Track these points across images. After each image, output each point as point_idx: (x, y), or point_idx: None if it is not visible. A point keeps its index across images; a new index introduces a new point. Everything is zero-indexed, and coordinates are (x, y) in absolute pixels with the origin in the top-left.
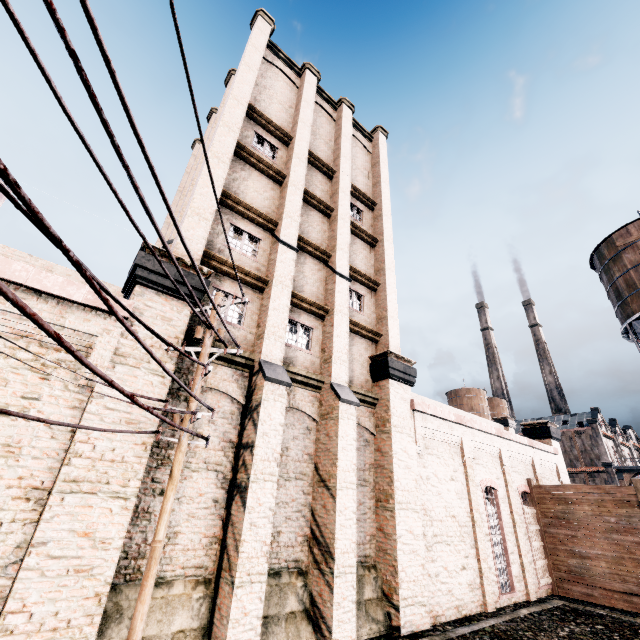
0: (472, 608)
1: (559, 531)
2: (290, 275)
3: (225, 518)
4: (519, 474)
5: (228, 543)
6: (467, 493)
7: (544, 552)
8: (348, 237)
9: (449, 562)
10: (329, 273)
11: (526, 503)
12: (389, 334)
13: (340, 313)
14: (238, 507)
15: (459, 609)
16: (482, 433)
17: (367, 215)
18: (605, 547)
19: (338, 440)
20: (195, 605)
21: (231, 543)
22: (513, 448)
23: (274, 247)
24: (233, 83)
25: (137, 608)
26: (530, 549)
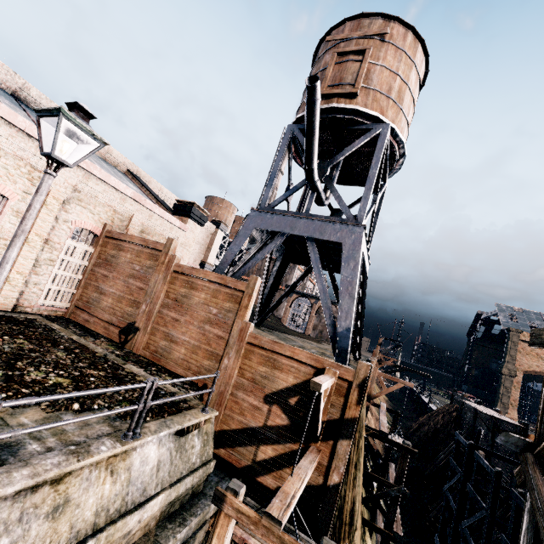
0: None
1: (100, 271)
2: None
3: None
4: (92, 213)
5: None
6: None
7: (78, 284)
8: None
9: None
10: None
11: (91, 243)
12: None
13: None
14: None
15: None
16: (18, 130)
17: None
18: (120, 288)
19: None
20: None
21: None
22: (96, 185)
23: None
24: None
25: None
26: (49, 274)
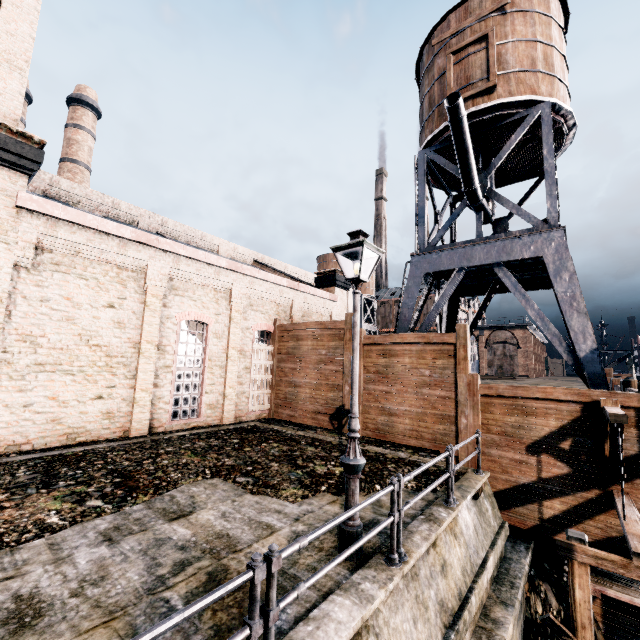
0: (103, 435)
1: (286, 365)
2: None
3: None
4: (263, 314)
5: None
6: (141, 324)
7: (271, 384)
8: None
9: (65, 392)
10: None
11: (268, 342)
12: None
13: None
14: None
15: (71, 437)
16: (200, 263)
17: None
18: (313, 376)
19: None
20: None
21: None
22: (260, 287)
23: None
24: None
25: None
26: (249, 381)
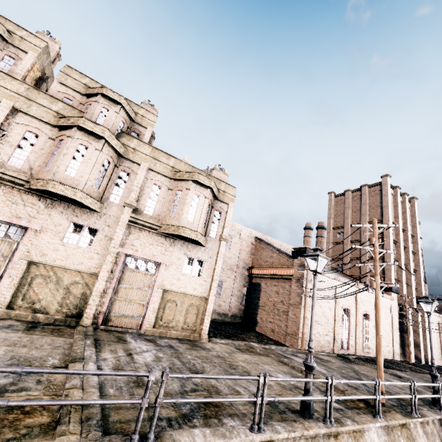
0: (440, 364)
1: None
2: (404, 279)
3: (401, 336)
4: None
5: (404, 341)
6: (439, 336)
7: None
8: (412, 258)
9: (435, 353)
10: (407, 272)
11: None
12: (422, 290)
13: (413, 286)
14: (406, 335)
15: (437, 363)
16: None
17: (411, 241)
18: None
19: (418, 323)
20: (401, 350)
21: (406, 341)
22: None
23: (399, 269)
24: (387, 215)
25: (409, 348)
26: None
